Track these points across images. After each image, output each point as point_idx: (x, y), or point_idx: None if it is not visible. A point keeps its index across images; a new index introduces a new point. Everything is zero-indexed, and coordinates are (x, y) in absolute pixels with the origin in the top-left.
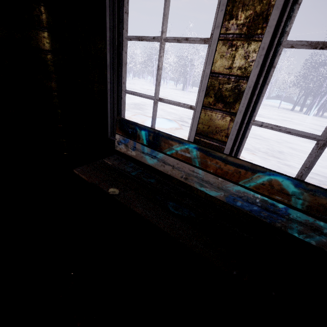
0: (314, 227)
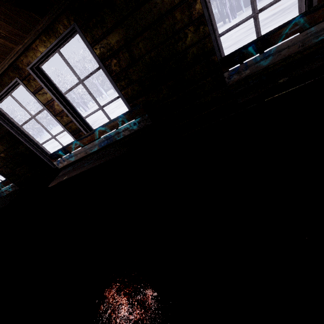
0: (2, 192)
